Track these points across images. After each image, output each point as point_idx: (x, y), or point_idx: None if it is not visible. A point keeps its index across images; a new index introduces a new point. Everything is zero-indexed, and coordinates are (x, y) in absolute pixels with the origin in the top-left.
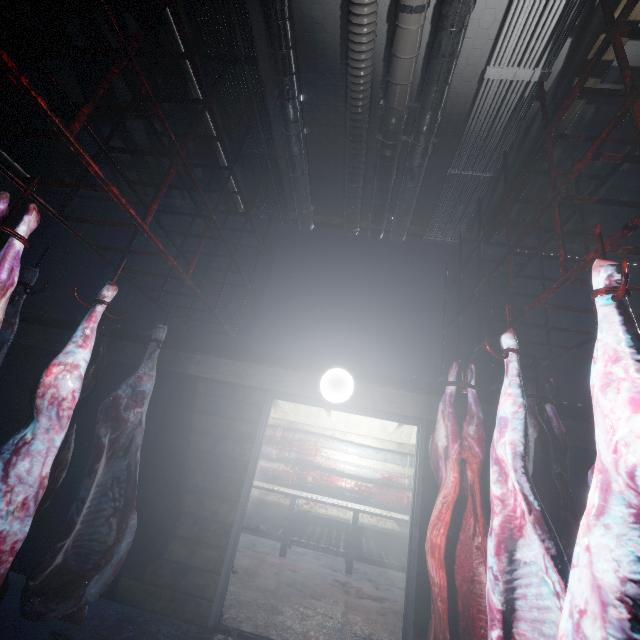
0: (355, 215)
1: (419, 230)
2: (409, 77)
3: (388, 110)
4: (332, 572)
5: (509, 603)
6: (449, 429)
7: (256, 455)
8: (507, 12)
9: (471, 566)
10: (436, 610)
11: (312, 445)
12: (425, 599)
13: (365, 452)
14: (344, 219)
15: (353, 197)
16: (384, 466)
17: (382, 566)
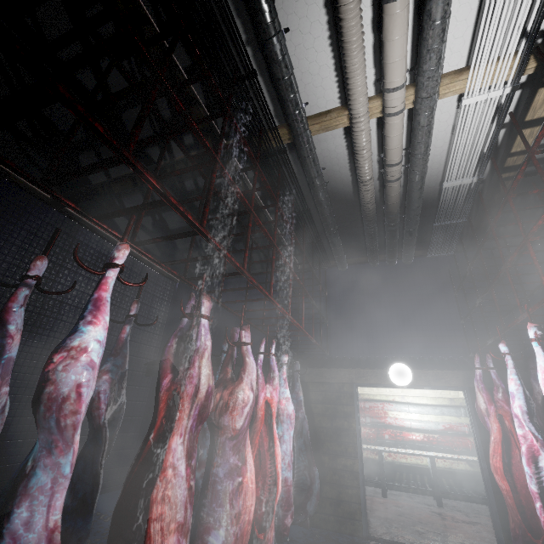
0: (376, 257)
1: (422, 252)
2: (397, 199)
3: (388, 213)
4: (427, 506)
5: (541, 489)
6: (484, 397)
7: (358, 425)
8: (446, 161)
9: (523, 478)
10: (507, 504)
11: (380, 410)
12: (505, 510)
13: (424, 410)
14: (368, 259)
15: (373, 249)
16: (443, 419)
17: (466, 501)
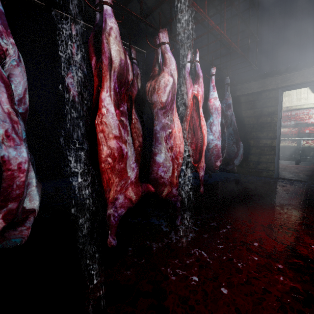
0: None
1: None
2: None
3: None
4: None
5: None
6: None
7: (279, 119)
8: None
9: None
10: None
11: (305, 115)
12: None
13: None
14: None
15: None
16: None
17: None
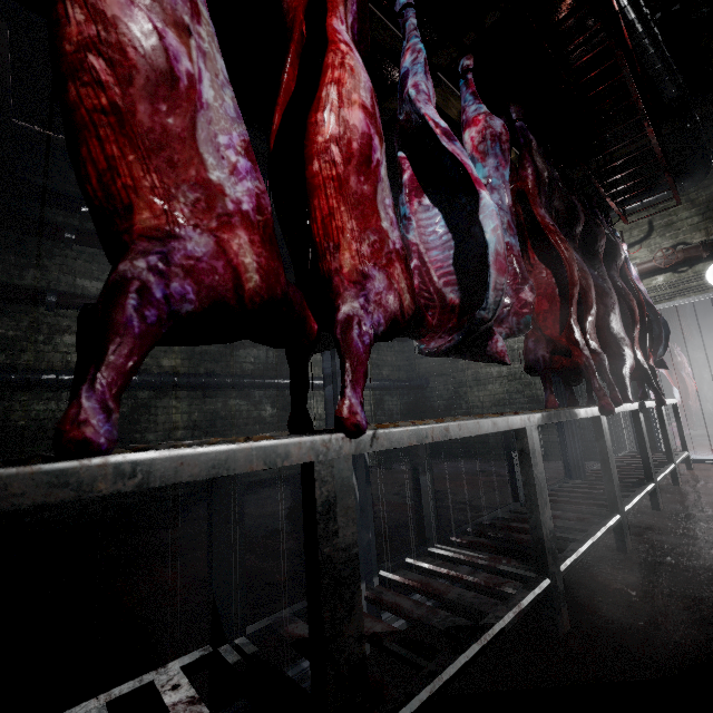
0: None
1: None
2: None
3: None
4: None
5: None
6: None
7: None
8: None
9: None
10: None
11: None
12: None
13: None
14: None
15: None
16: None
17: None
